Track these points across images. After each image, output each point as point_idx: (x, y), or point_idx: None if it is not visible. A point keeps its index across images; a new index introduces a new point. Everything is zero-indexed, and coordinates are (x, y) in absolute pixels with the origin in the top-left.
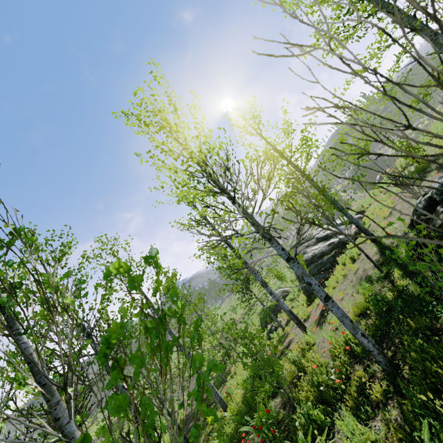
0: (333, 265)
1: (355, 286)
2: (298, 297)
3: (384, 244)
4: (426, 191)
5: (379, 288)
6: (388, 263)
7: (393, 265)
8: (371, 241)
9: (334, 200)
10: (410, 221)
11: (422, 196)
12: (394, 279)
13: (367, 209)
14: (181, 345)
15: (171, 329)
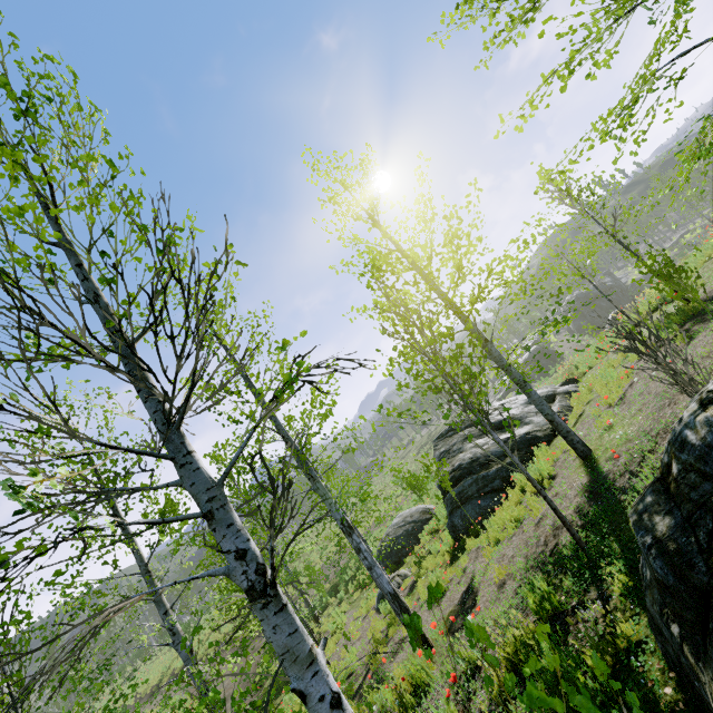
0: (506, 484)
1: (530, 565)
2: (443, 533)
3: (602, 472)
4: (712, 390)
5: (575, 603)
6: (604, 532)
7: (614, 544)
8: (577, 455)
9: (506, 364)
10: (661, 471)
11: (699, 403)
12: (610, 596)
13: (584, 376)
14: (175, 634)
15: (162, 597)
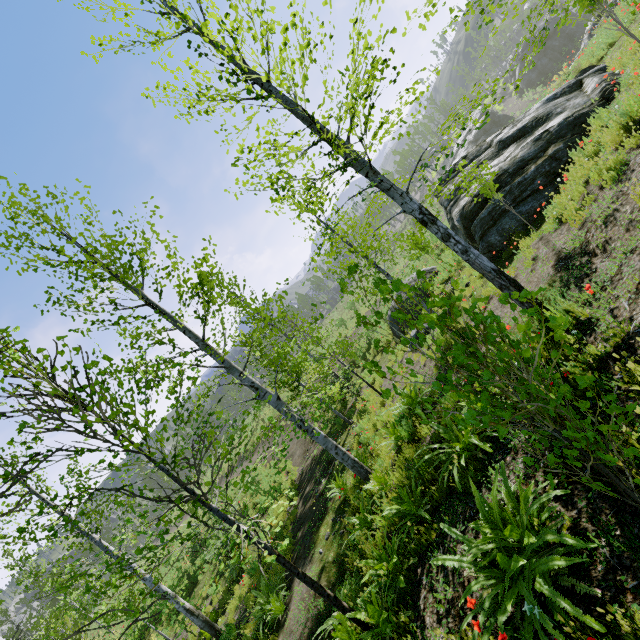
0: (551, 178)
1: None
2: (463, 272)
3: None
4: None
5: None
6: None
7: None
8: None
9: None
10: None
11: None
12: None
13: (607, 56)
14: (258, 389)
15: (231, 363)
